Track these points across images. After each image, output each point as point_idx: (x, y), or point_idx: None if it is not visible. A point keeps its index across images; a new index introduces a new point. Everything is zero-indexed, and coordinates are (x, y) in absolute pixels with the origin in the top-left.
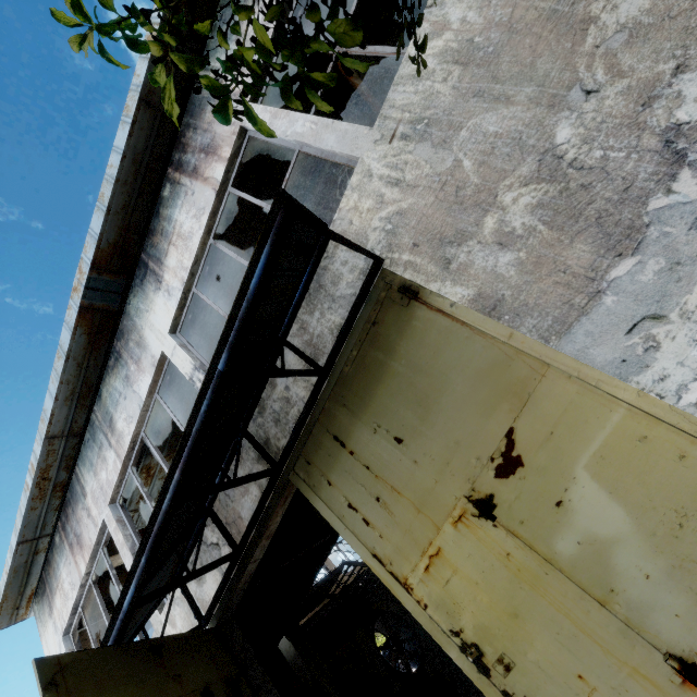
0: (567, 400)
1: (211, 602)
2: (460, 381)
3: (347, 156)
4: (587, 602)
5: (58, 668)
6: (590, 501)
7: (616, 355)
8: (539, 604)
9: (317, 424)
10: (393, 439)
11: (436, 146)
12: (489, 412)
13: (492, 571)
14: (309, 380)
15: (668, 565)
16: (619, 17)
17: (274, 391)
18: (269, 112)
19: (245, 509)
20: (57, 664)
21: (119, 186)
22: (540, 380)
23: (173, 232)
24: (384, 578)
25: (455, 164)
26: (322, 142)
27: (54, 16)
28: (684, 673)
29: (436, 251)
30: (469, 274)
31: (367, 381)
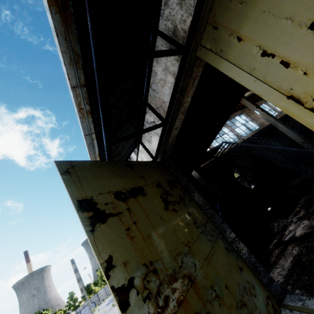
0: None
1: (156, 150)
2: None
3: None
4: None
5: (70, 166)
6: None
7: None
8: None
9: None
10: None
11: None
12: None
13: None
14: None
15: None
16: None
17: None
18: None
19: (166, 95)
20: (69, 165)
21: None
22: None
23: None
24: (299, 116)
25: None
26: None
27: None
28: None
29: None
30: None
31: None
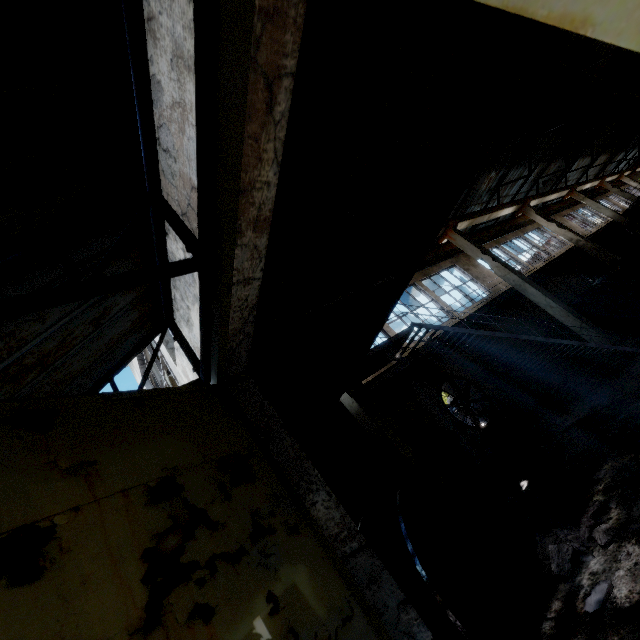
0: None
1: (200, 351)
2: None
3: None
4: None
5: None
6: None
7: None
8: None
9: None
10: None
11: None
12: None
13: None
14: None
15: None
16: None
17: None
18: None
19: (193, 161)
20: None
21: None
22: None
23: None
24: None
25: None
26: None
27: None
28: None
29: None
30: None
31: None
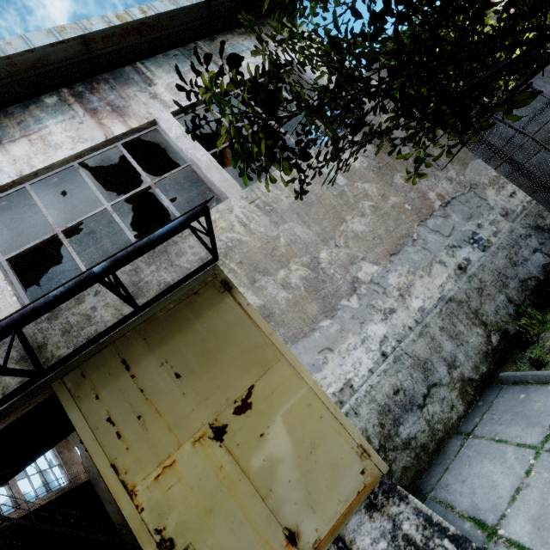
0: (286, 377)
1: None
2: (235, 349)
3: (222, 191)
4: (256, 498)
5: None
6: (278, 435)
7: (312, 361)
8: (228, 502)
9: (111, 345)
10: (174, 374)
11: (272, 222)
12: (245, 372)
13: (207, 478)
14: (121, 310)
15: (300, 474)
16: (353, 227)
17: (79, 306)
18: (182, 130)
19: None
20: None
21: (5, 62)
22: (277, 362)
23: (37, 131)
24: (114, 486)
25: (277, 237)
26: (211, 173)
27: (201, 75)
28: (290, 537)
29: (251, 271)
30: (263, 293)
31: (172, 328)
